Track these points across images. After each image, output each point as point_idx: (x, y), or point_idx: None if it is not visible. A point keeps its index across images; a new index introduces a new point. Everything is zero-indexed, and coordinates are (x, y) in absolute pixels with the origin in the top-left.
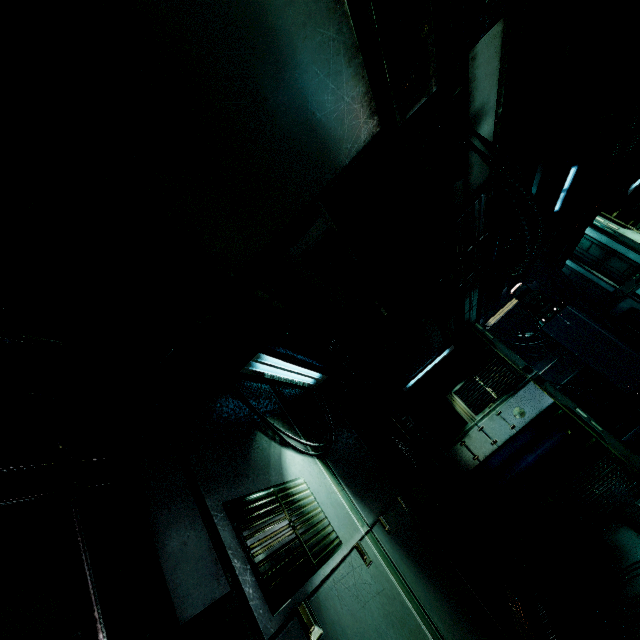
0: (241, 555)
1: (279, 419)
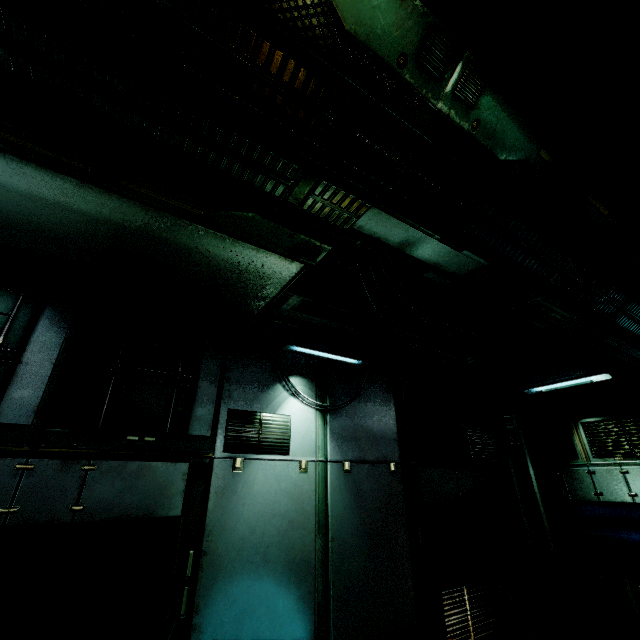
0: (223, 429)
1: (305, 380)
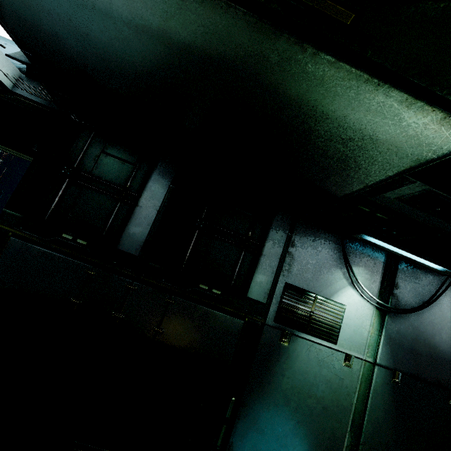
0: (278, 300)
1: (368, 272)
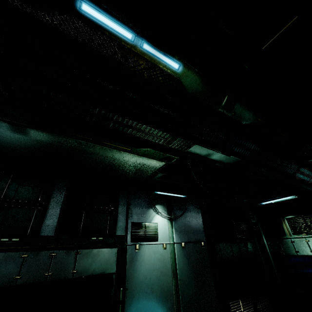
0: (130, 231)
1: (162, 206)
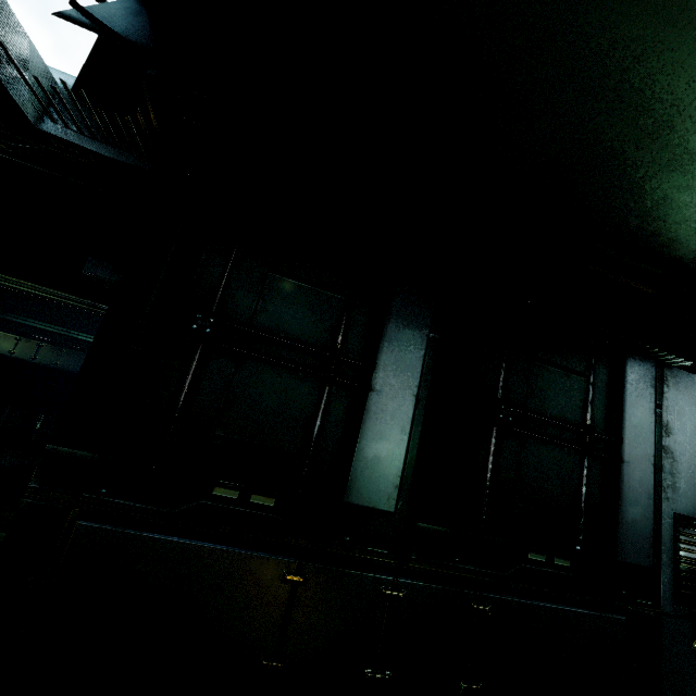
0: (670, 555)
1: None
